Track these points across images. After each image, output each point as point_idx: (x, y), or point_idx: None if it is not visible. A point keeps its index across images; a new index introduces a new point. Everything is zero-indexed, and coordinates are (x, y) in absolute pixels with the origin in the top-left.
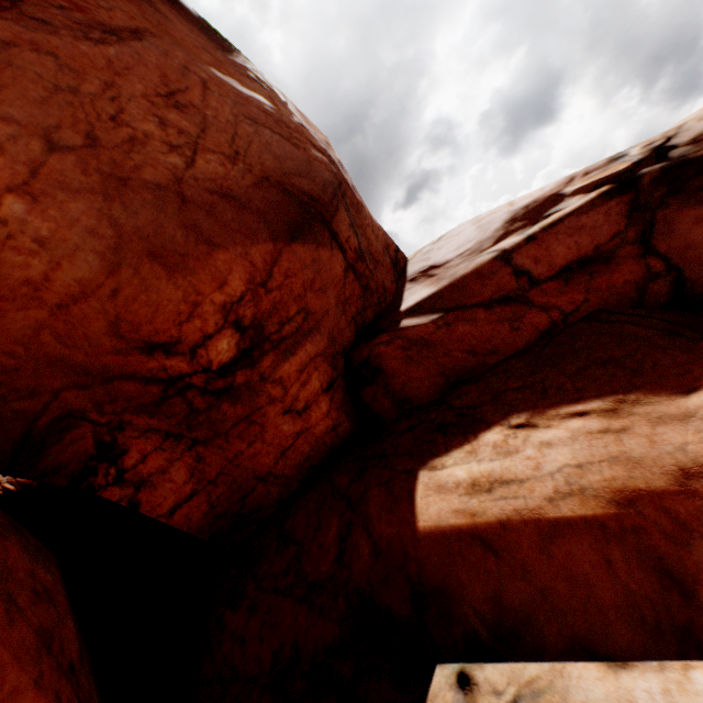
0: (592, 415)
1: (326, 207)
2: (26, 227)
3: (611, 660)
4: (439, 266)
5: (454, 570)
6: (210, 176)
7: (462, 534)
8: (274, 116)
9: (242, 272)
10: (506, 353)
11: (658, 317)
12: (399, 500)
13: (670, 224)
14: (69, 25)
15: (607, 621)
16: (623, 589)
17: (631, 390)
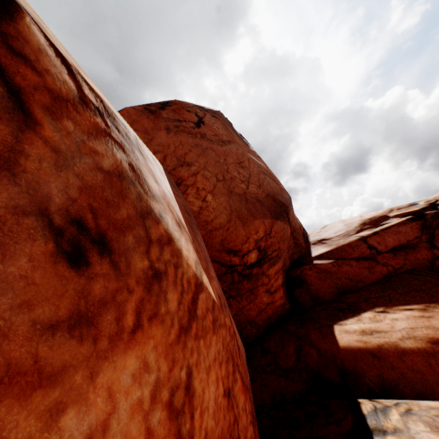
0: (415, 310)
1: (287, 207)
2: (211, 204)
3: (435, 400)
4: (327, 239)
5: (358, 364)
6: (253, 192)
7: (361, 349)
8: (268, 171)
9: (262, 228)
10: (367, 282)
11: None
12: (327, 335)
13: None
14: (215, 141)
15: (432, 386)
16: (437, 375)
17: (431, 302)
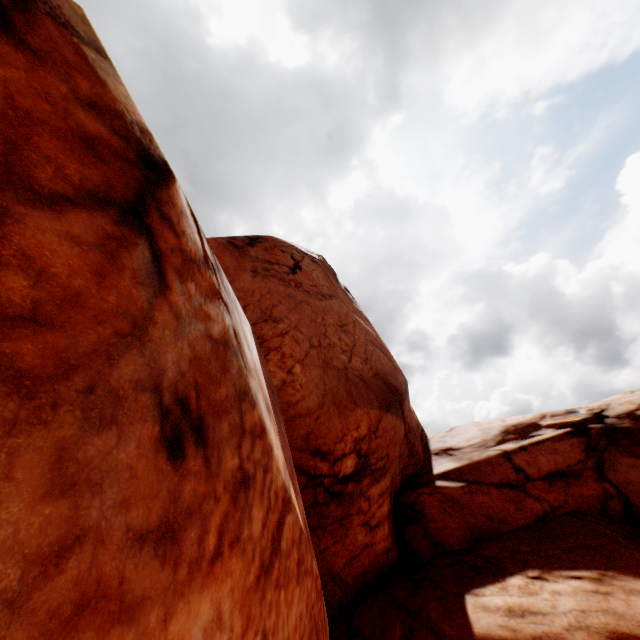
0: (585, 579)
1: (402, 395)
2: (299, 378)
3: None
4: (456, 449)
5: None
6: (357, 368)
7: None
8: (378, 341)
9: (366, 422)
10: (514, 525)
11: (618, 525)
12: (454, 611)
13: (613, 463)
14: (314, 293)
15: None
16: None
17: (608, 568)
